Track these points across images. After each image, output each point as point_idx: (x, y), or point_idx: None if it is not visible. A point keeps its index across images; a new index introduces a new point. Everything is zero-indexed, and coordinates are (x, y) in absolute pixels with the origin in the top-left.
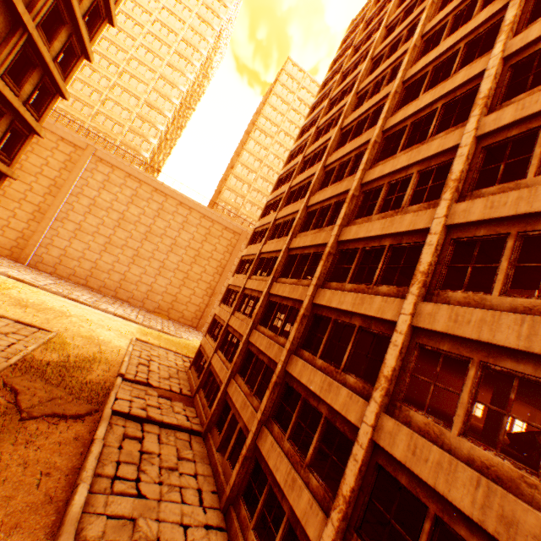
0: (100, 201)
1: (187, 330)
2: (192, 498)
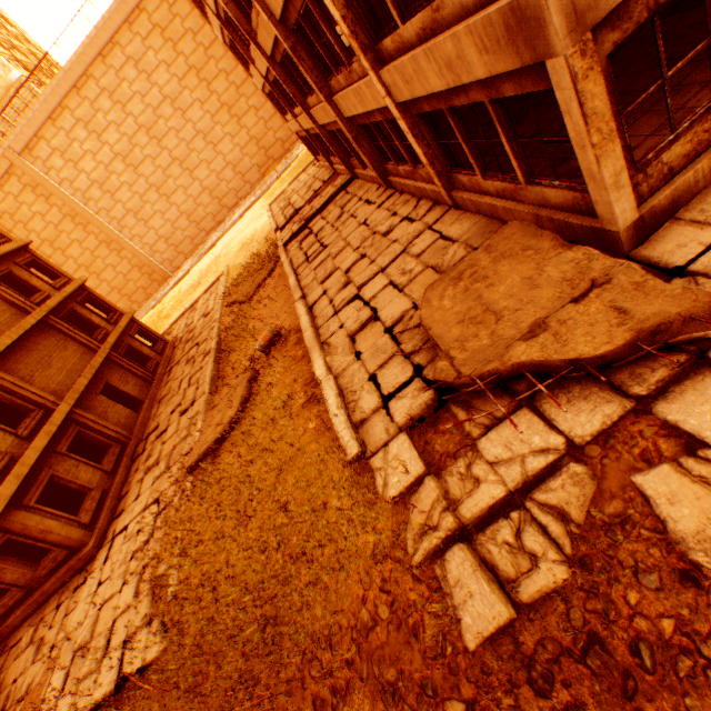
0: (97, 177)
1: (299, 146)
2: (363, 211)
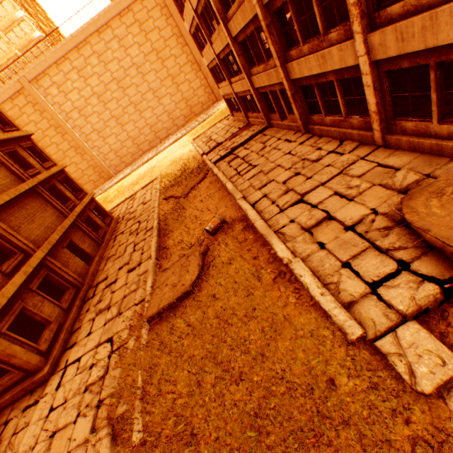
0: (78, 105)
1: (213, 108)
2: (284, 146)
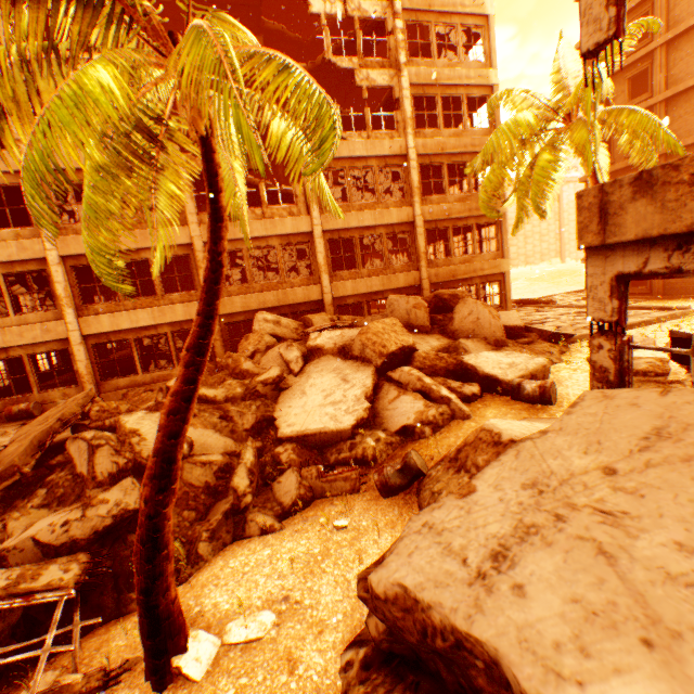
0: None
1: None
2: None
